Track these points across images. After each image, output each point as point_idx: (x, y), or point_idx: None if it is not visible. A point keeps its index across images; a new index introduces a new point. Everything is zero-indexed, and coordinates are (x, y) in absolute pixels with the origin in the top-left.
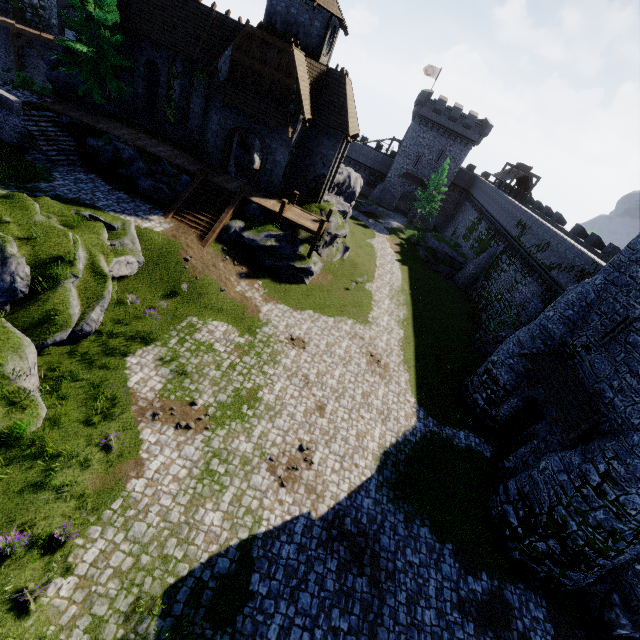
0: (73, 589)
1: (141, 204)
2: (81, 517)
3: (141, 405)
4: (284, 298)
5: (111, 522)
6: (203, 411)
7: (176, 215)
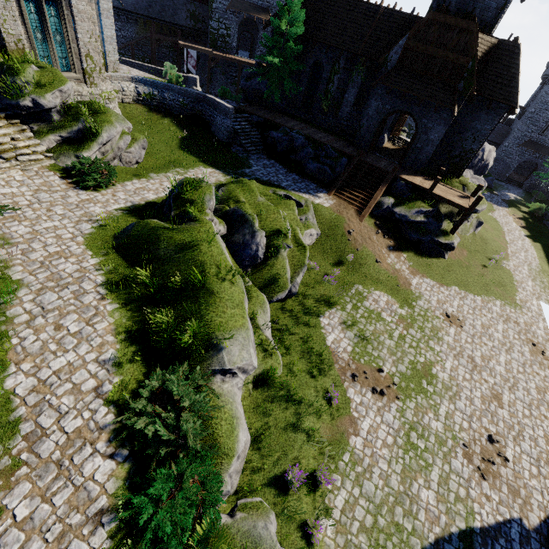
0: (334, 532)
1: (309, 183)
2: (324, 462)
3: (341, 364)
4: (428, 272)
5: (346, 474)
6: (389, 379)
7: (336, 192)
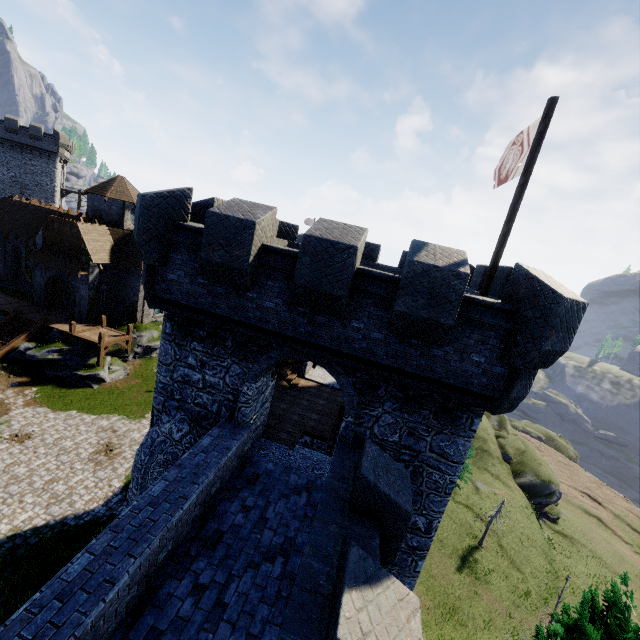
0: None
1: None
2: None
3: None
4: (54, 402)
5: None
6: None
7: None
